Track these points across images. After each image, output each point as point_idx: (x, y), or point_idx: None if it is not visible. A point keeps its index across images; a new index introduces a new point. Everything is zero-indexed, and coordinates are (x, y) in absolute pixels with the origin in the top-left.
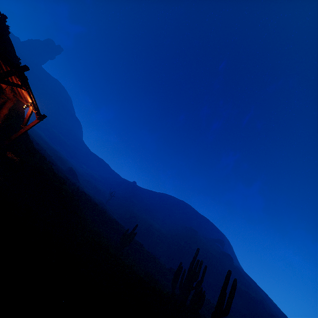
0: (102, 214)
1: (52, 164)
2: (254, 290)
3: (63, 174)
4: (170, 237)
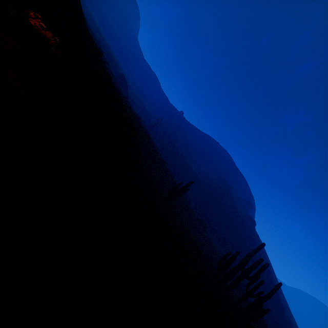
0: (152, 148)
1: (105, 64)
2: (264, 259)
3: (115, 81)
4: (203, 184)
